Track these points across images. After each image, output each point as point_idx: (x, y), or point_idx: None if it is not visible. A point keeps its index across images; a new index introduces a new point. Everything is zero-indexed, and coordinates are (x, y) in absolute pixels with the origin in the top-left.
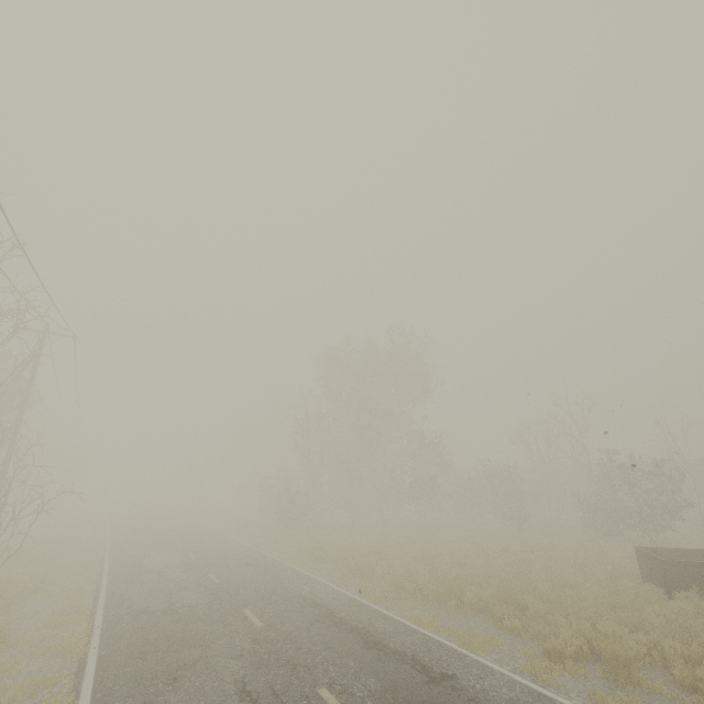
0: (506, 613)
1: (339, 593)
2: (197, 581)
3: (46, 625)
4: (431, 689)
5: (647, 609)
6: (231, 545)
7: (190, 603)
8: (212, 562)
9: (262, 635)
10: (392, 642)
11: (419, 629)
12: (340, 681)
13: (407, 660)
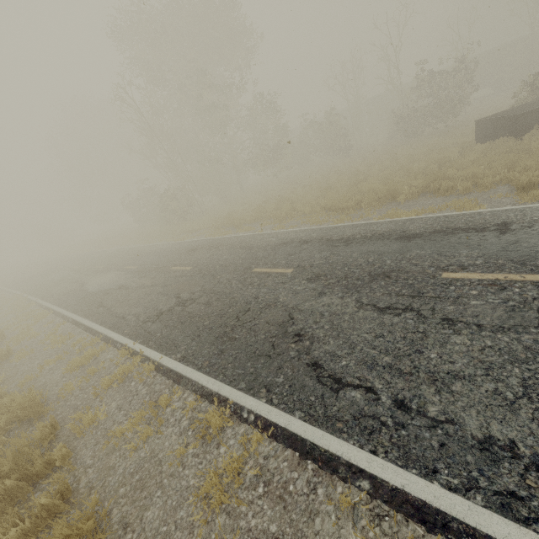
0: (451, 185)
1: (302, 231)
2: (169, 276)
3: (69, 369)
4: (516, 234)
5: (533, 145)
6: (149, 249)
7: (194, 289)
8: (157, 262)
9: (307, 274)
10: (414, 231)
11: (410, 218)
12: (443, 264)
13: (453, 232)
